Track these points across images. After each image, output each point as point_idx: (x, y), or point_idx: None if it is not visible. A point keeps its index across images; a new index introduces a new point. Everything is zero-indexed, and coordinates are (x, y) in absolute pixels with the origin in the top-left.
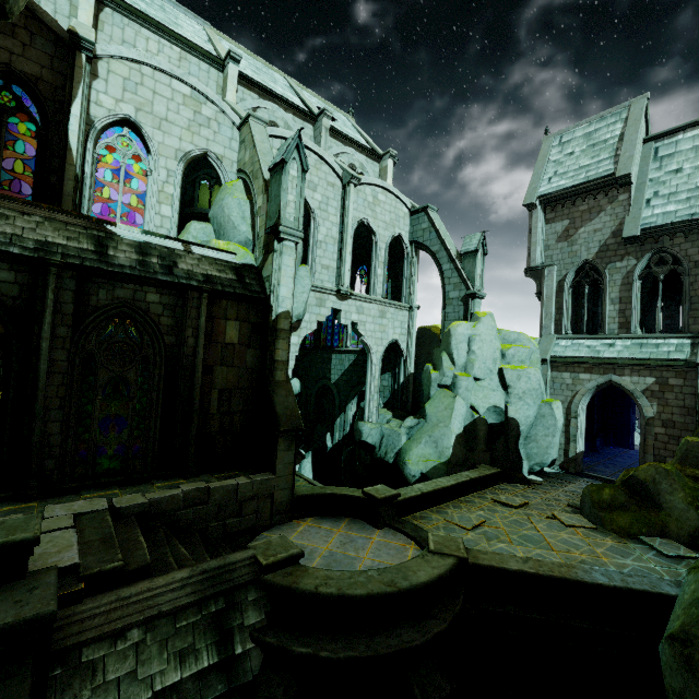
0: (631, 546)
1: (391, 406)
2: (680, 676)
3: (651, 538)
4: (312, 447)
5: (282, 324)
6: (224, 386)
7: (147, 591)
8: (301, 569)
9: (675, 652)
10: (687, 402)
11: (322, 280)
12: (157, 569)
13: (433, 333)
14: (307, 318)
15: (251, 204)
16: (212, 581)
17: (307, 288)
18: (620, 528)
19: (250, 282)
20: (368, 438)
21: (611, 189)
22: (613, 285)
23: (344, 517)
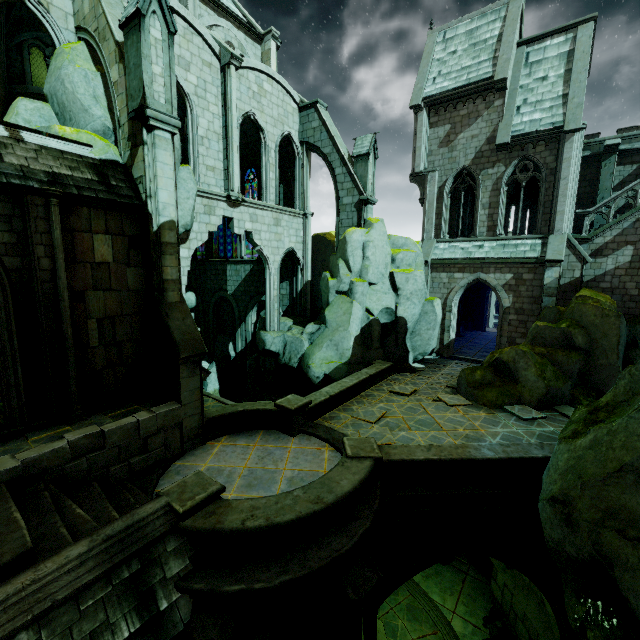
0: (499, 415)
1: (291, 314)
2: (561, 530)
3: (512, 407)
4: (216, 358)
5: (167, 237)
6: (103, 313)
7: (32, 584)
8: (224, 505)
9: (556, 512)
10: (535, 293)
11: (209, 183)
12: (45, 548)
13: (327, 240)
14: (196, 228)
15: (104, 79)
16: (120, 545)
17: (192, 193)
18: (489, 401)
19: (118, 184)
20: (272, 346)
21: (488, 94)
22: (485, 191)
23: (258, 430)
